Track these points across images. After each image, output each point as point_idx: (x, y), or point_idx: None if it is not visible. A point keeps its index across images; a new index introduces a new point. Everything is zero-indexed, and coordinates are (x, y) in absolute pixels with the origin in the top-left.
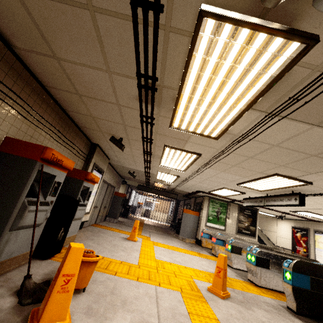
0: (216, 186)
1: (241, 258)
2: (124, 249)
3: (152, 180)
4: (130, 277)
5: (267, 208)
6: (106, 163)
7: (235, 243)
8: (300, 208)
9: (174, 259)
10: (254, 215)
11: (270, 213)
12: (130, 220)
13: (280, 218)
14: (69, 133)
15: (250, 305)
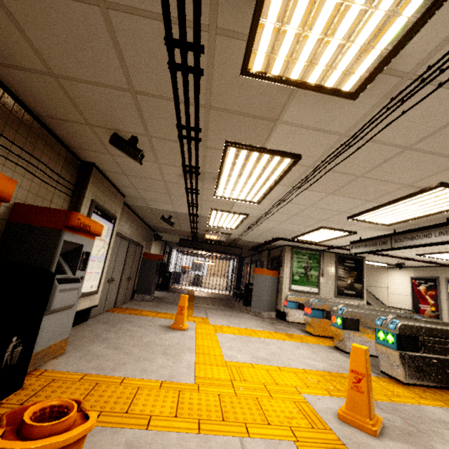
0: (309, 227)
1: (360, 336)
2: (166, 350)
3: (201, 228)
4: (182, 426)
5: (381, 254)
6: (118, 203)
7: (348, 314)
8: (437, 248)
9: (256, 354)
10: (359, 267)
11: (381, 261)
12: (174, 294)
13: (397, 267)
14: (13, 128)
15: (425, 437)
